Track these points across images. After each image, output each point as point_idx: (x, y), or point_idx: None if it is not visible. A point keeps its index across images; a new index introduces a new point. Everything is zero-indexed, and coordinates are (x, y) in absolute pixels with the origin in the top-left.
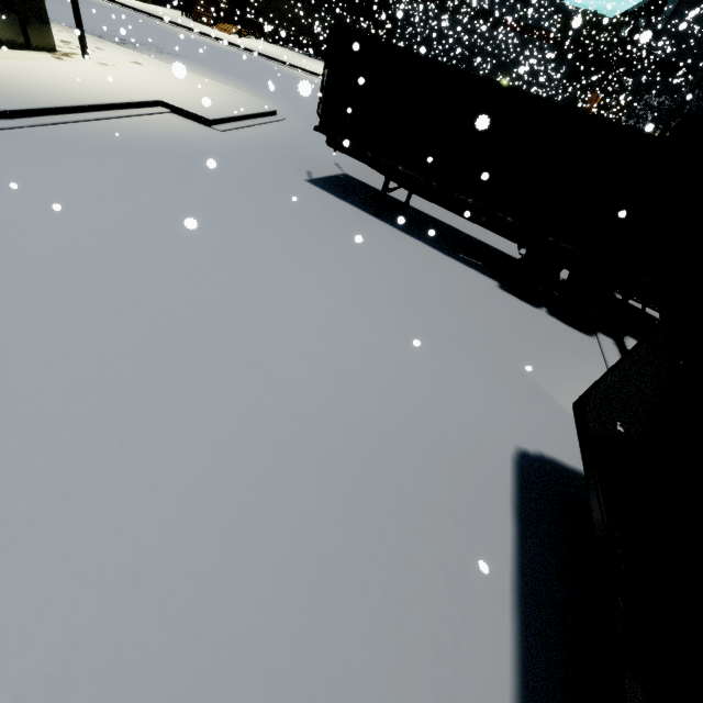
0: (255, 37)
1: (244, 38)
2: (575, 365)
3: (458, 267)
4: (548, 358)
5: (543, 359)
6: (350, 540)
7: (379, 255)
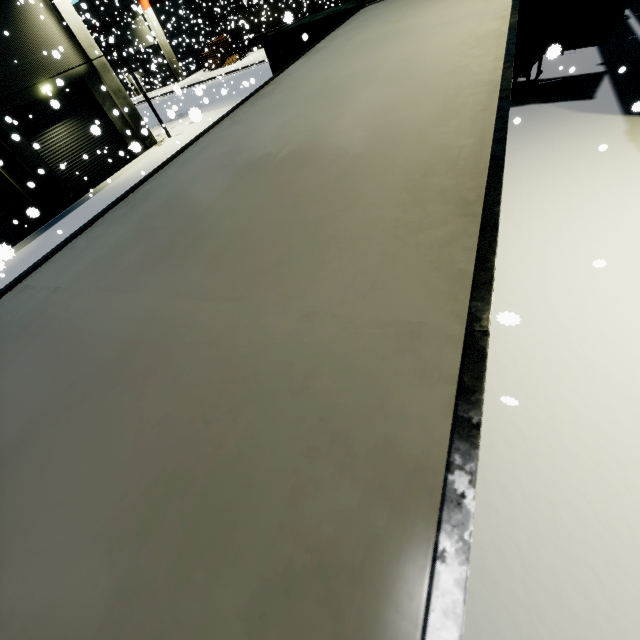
0: (251, 52)
1: (244, 59)
2: None
3: None
4: None
5: None
6: None
7: None
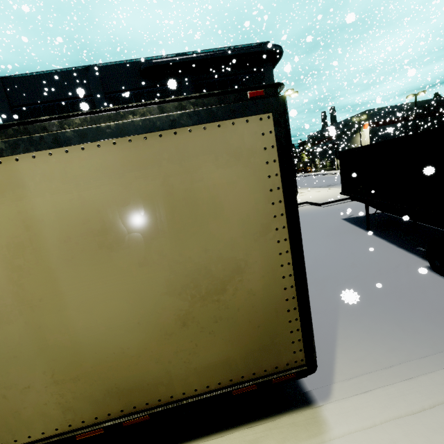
0: None
1: None
2: (419, 321)
3: (397, 253)
4: (388, 308)
5: (378, 306)
6: None
7: (331, 245)
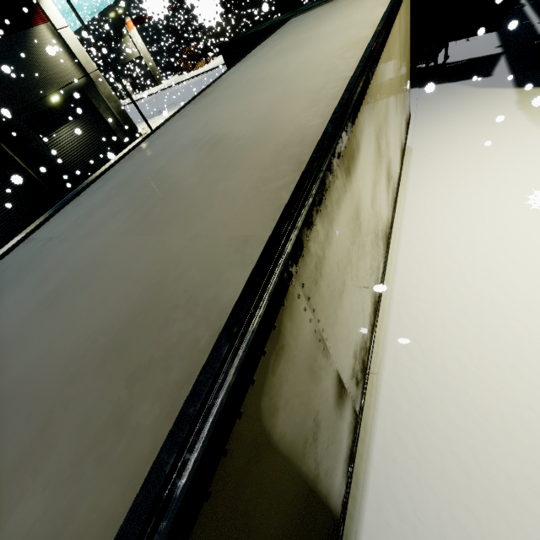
0: (216, 57)
1: (210, 63)
2: None
3: None
4: None
5: None
6: None
7: None
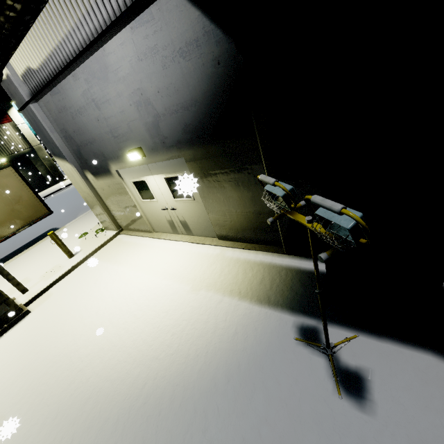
0: None
1: None
2: None
3: None
4: None
5: None
6: (4, 248)
7: None
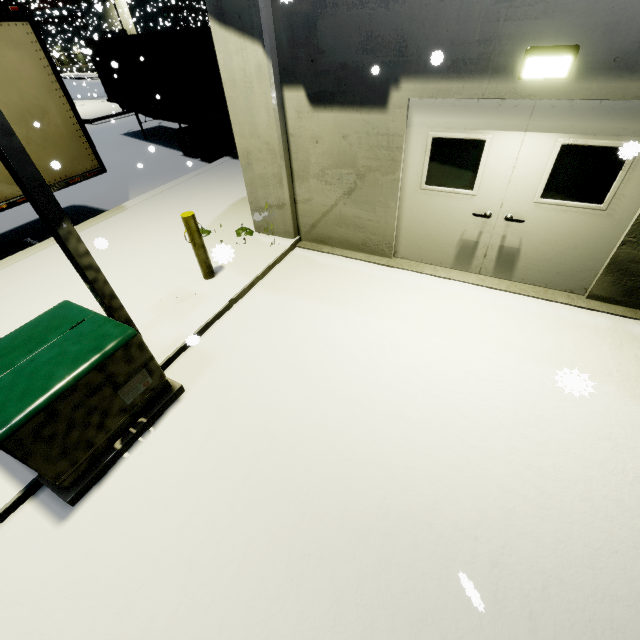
0: None
1: None
2: (172, 176)
3: (167, 151)
4: (157, 176)
5: (152, 177)
6: None
7: (115, 155)
